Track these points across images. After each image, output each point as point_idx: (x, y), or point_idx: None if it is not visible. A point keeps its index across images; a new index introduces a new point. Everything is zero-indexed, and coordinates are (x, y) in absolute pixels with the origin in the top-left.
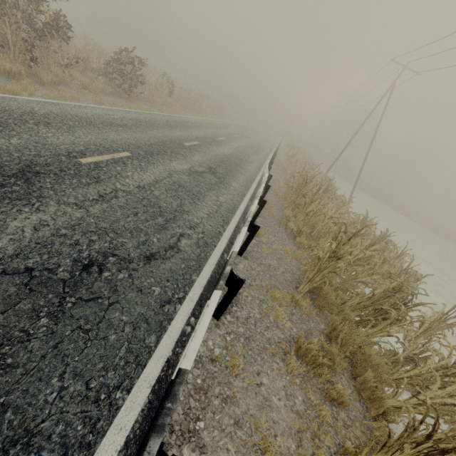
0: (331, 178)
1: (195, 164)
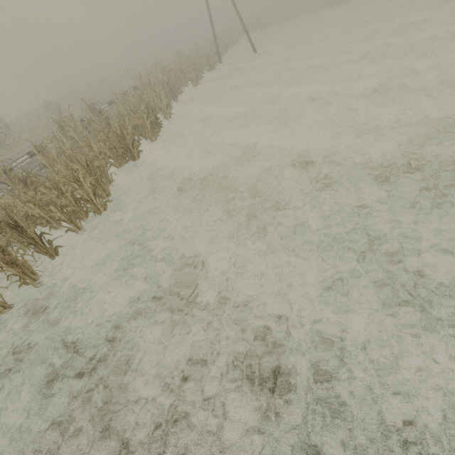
0: (194, 61)
1: None
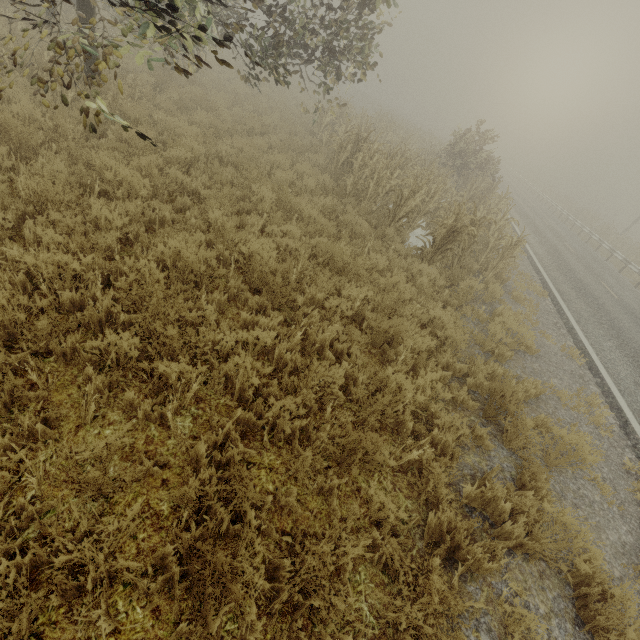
0: None
1: (608, 276)
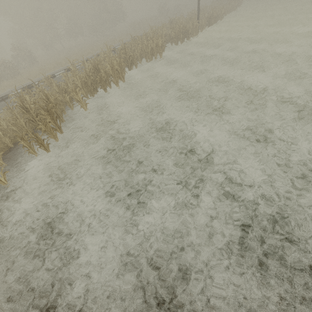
0: None
1: None
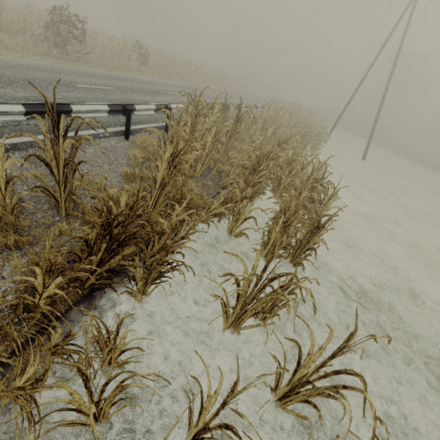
0: (323, 130)
1: (52, 96)
